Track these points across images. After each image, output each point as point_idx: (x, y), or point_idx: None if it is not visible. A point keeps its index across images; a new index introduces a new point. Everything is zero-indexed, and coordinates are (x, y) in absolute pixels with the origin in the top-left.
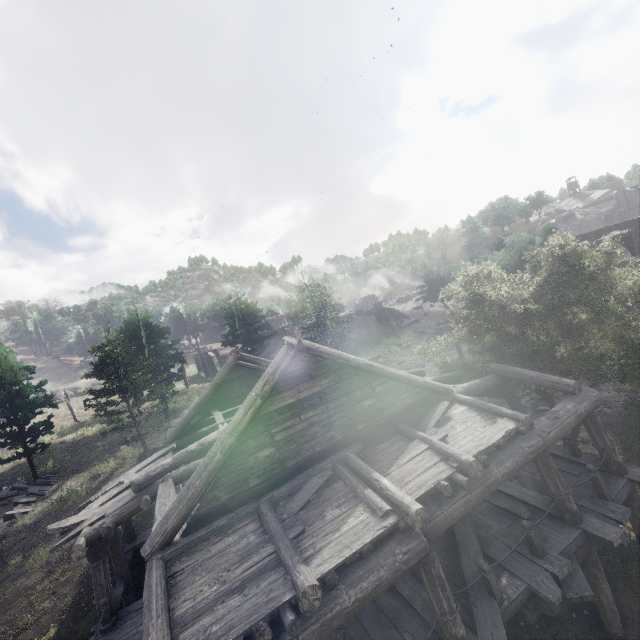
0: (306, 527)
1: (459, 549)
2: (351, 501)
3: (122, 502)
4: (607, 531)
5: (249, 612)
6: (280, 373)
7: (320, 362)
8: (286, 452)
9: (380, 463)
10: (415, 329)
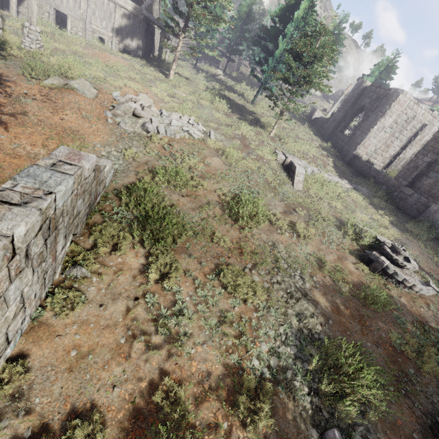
0: None
1: None
2: None
3: None
4: None
5: None
6: None
7: None
8: None
9: None
10: None
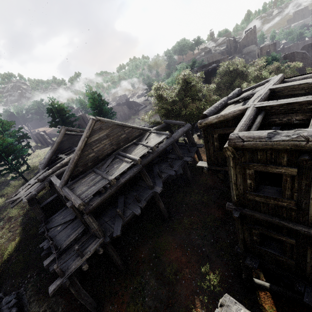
0: (109, 170)
1: (154, 172)
2: (121, 162)
3: (36, 187)
4: (188, 159)
5: (98, 187)
6: (91, 129)
7: (105, 124)
8: (98, 154)
9: (129, 152)
10: (145, 110)
